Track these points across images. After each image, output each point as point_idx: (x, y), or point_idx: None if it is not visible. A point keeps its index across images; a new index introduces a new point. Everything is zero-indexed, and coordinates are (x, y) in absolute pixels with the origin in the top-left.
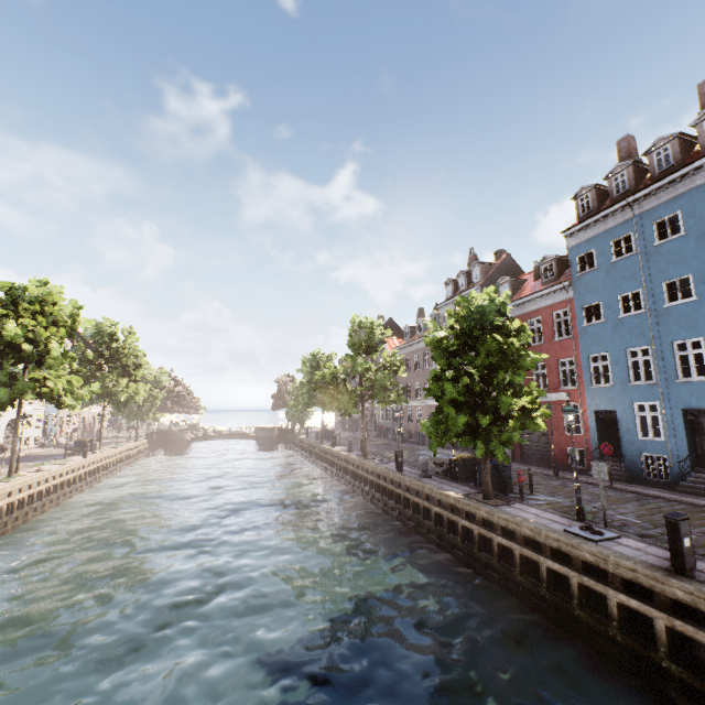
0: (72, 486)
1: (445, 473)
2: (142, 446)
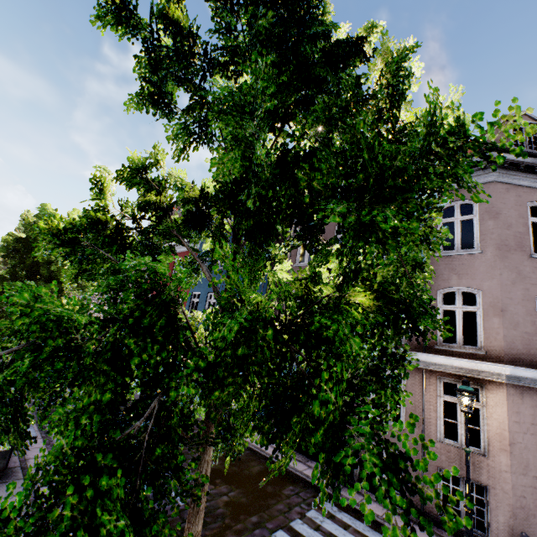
0: None
1: None
2: None
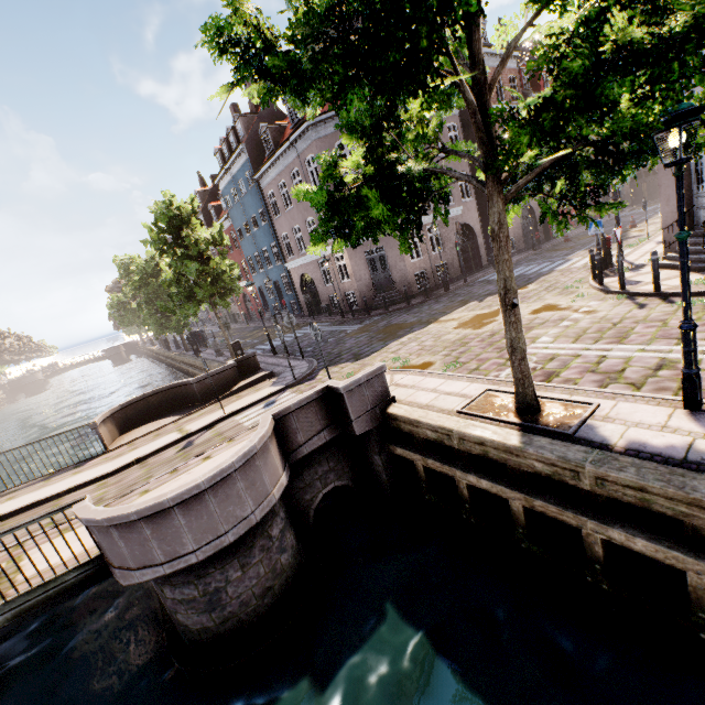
0: None
1: None
2: None
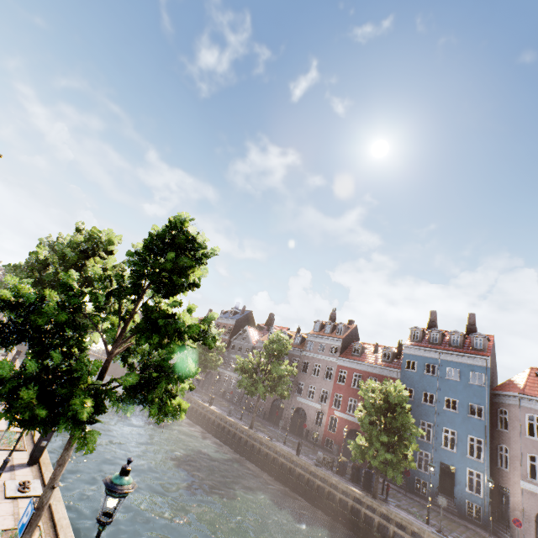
0: None
1: (325, 464)
2: None
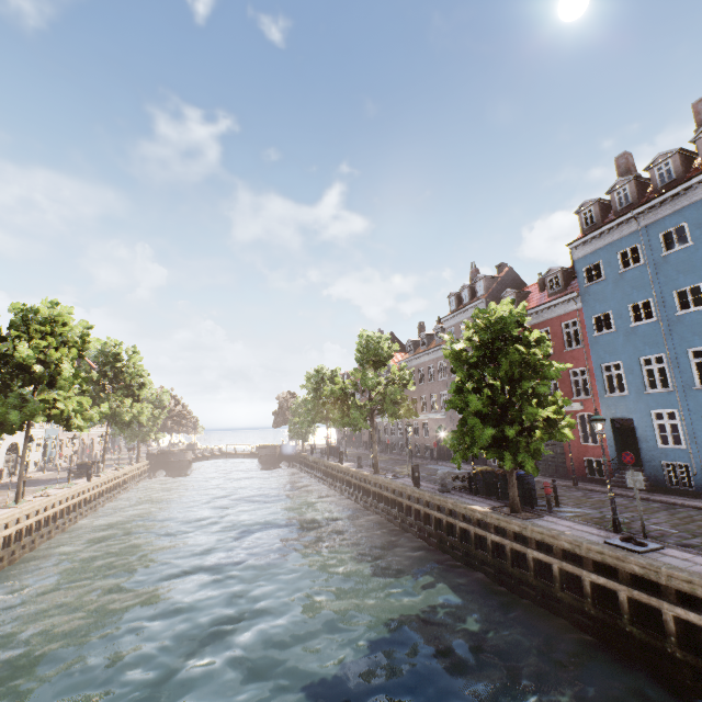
0: (77, 510)
1: (464, 486)
2: (144, 468)
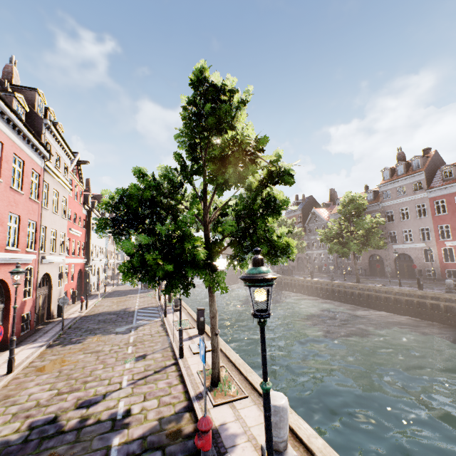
0: None
1: None
2: None
